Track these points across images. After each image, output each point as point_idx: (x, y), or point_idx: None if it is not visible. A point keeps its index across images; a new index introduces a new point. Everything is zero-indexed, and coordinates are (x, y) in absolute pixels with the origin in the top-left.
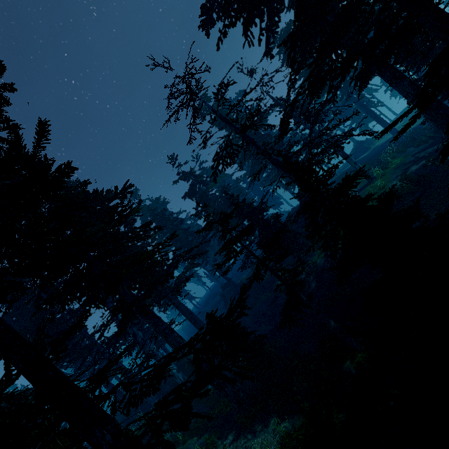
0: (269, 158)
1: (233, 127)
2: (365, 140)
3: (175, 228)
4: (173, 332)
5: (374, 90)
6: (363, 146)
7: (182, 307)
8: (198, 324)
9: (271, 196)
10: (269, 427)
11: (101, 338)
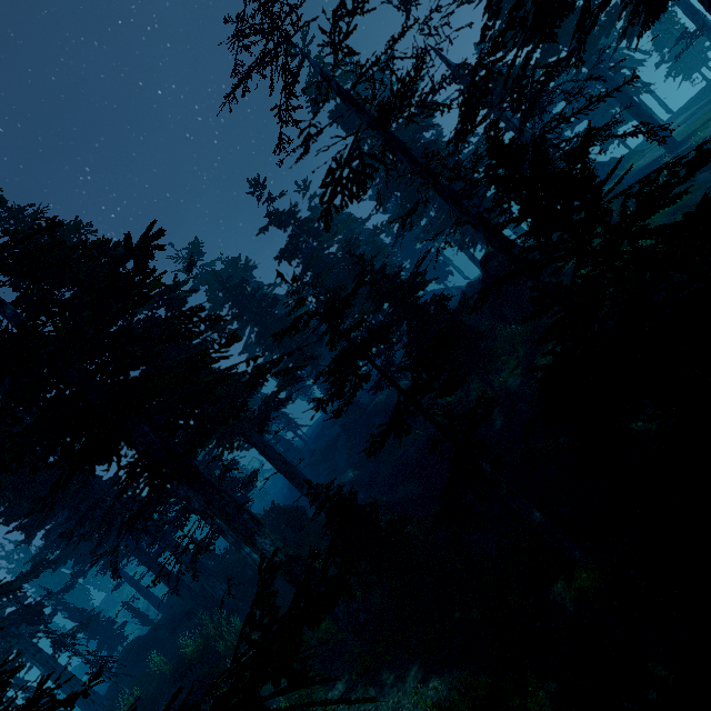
0: (433, 182)
1: (364, 114)
2: (610, 161)
3: (264, 313)
4: (242, 511)
5: (637, 63)
6: (605, 171)
7: (271, 452)
8: (298, 480)
9: (433, 260)
10: (408, 682)
11: (130, 502)
